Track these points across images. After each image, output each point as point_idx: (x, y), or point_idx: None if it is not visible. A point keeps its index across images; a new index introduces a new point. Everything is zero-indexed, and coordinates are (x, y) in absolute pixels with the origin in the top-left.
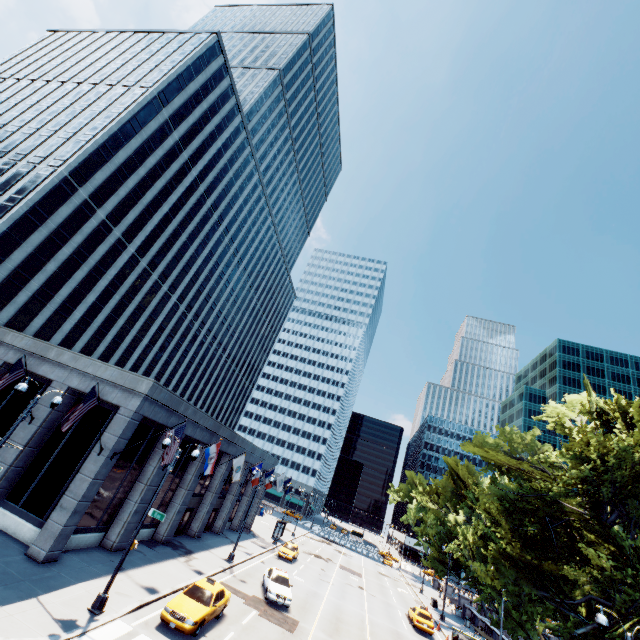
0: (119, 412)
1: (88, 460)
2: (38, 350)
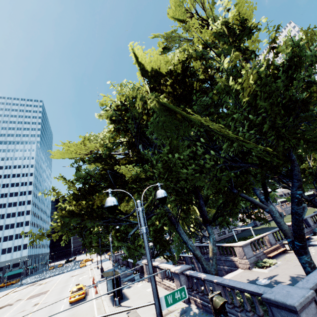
0: None
1: None
2: None
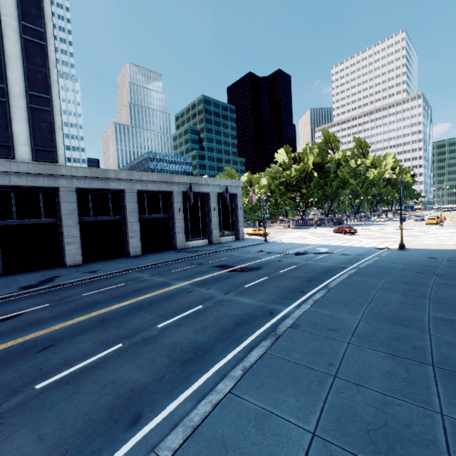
0: (238, 195)
1: (239, 212)
2: (196, 182)
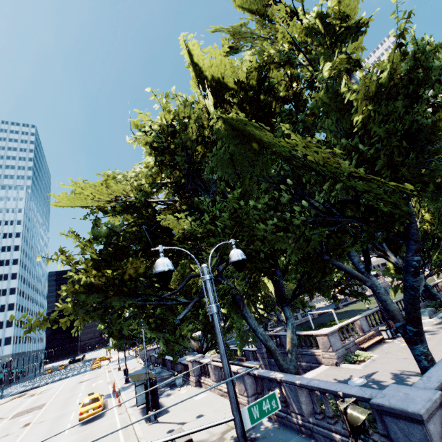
0: None
1: None
2: None
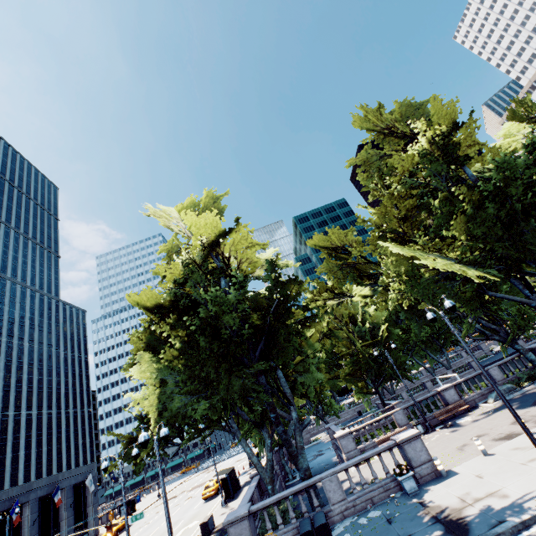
0: None
1: None
2: None
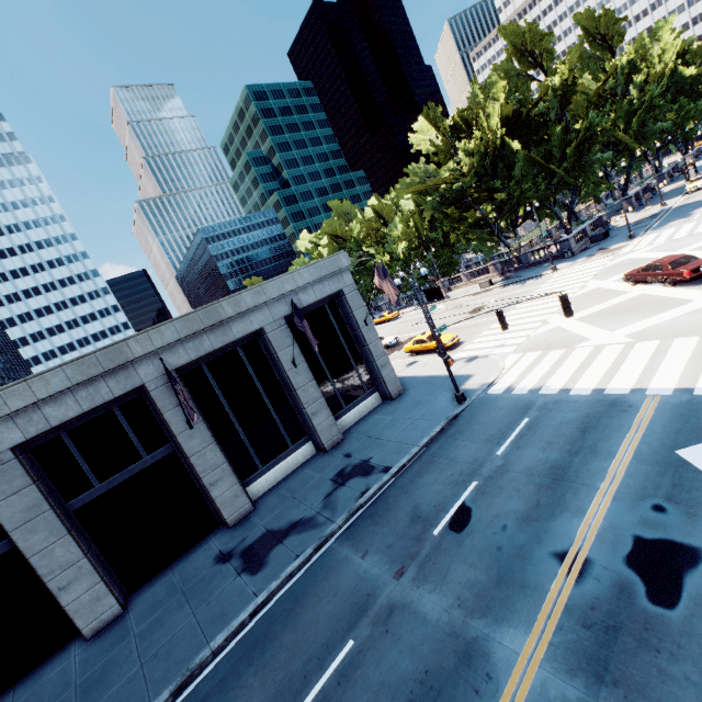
0: (346, 293)
1: (365, 335)
2: (205, 322)
